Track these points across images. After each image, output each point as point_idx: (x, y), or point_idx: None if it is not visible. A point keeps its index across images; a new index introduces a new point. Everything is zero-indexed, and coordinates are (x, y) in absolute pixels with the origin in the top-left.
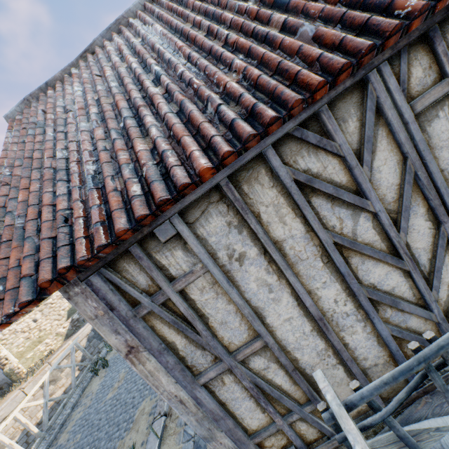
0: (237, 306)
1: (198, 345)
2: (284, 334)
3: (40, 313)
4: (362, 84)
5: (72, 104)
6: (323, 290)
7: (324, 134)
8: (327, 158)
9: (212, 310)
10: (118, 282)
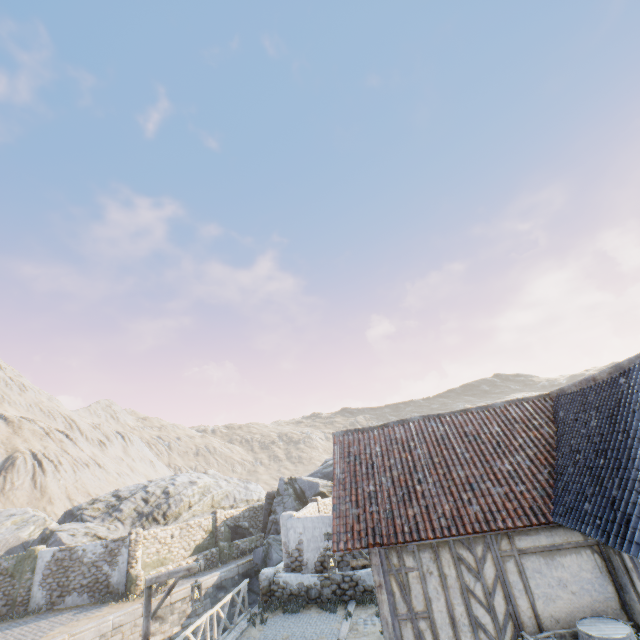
0: (423, 591)
1: (403, 599)
2: (437, 617)
3: (179, 530)
4: (485, 536)
5: (374, 457)
6: (457, 606)
7: (470, 545)
8: (469, 554)
9: (414, 587)
10: (388, 556)
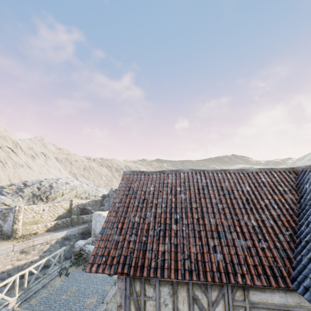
0: None
1: None
2: None
3: (48, 207)
4: (222, 285)
5: (147, 194)
6: None
7: (206, 289)
8: (204, 296)
9: None
10: (132, 284)
